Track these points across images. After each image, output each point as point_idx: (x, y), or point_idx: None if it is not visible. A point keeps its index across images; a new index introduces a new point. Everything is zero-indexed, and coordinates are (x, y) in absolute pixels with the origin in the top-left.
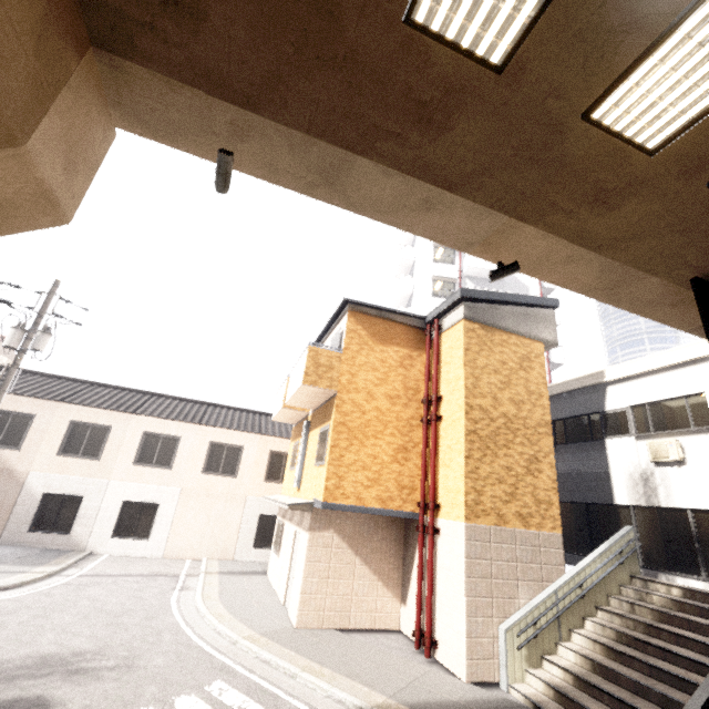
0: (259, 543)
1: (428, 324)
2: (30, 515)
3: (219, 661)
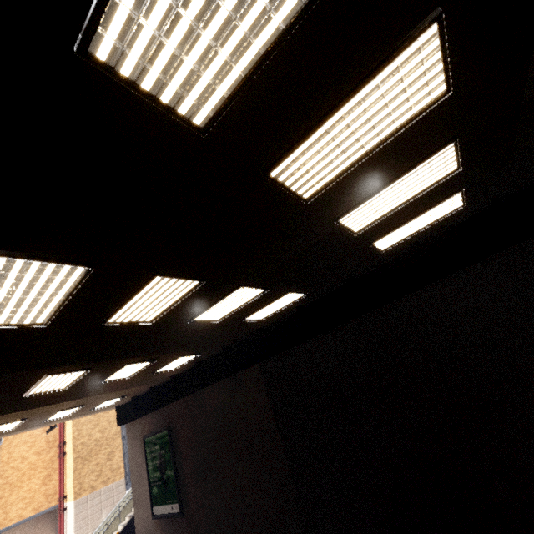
0: None
1: None
2: None
3: None
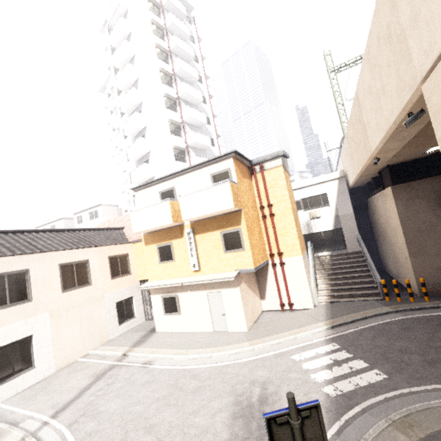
0: (120, 321)
1: (252, 165)
2: None
3: (270, 355)
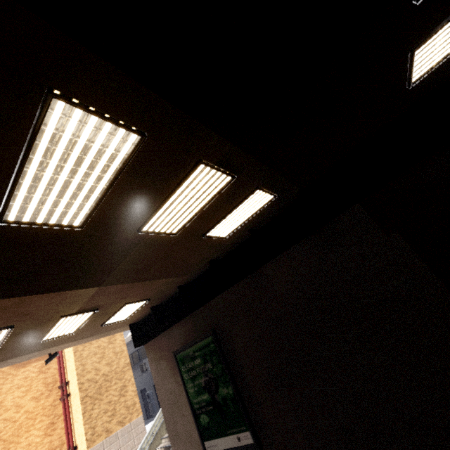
0: None
1: None
2: None
3: None
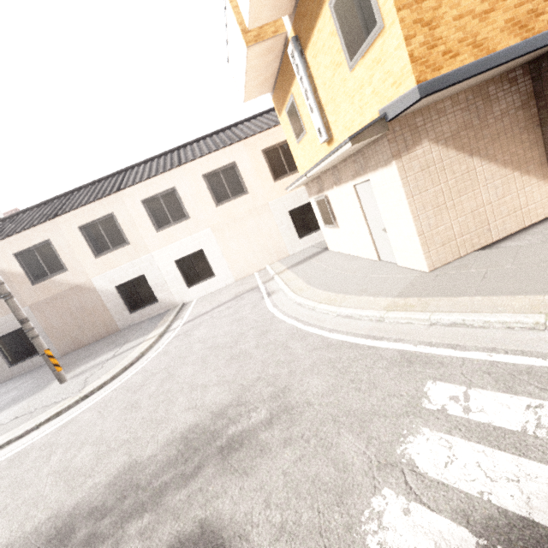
0: (302, 233)
1: None
2: (121, 305)
3: (391, 351)
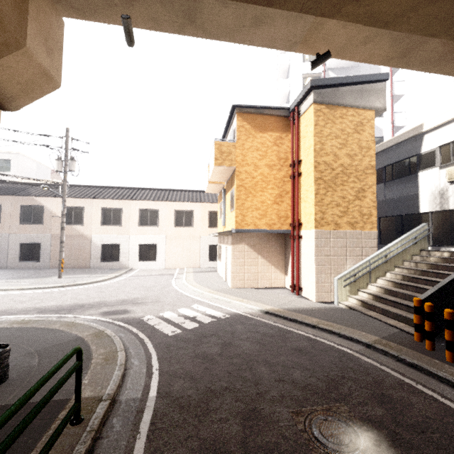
0: (211, 259)
1: (291, 112)
2: (99, 255)
3: (196, 299)
